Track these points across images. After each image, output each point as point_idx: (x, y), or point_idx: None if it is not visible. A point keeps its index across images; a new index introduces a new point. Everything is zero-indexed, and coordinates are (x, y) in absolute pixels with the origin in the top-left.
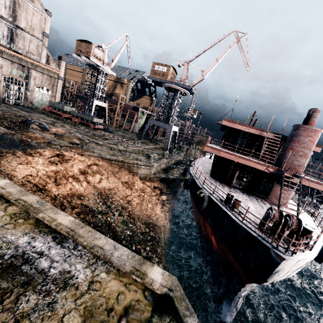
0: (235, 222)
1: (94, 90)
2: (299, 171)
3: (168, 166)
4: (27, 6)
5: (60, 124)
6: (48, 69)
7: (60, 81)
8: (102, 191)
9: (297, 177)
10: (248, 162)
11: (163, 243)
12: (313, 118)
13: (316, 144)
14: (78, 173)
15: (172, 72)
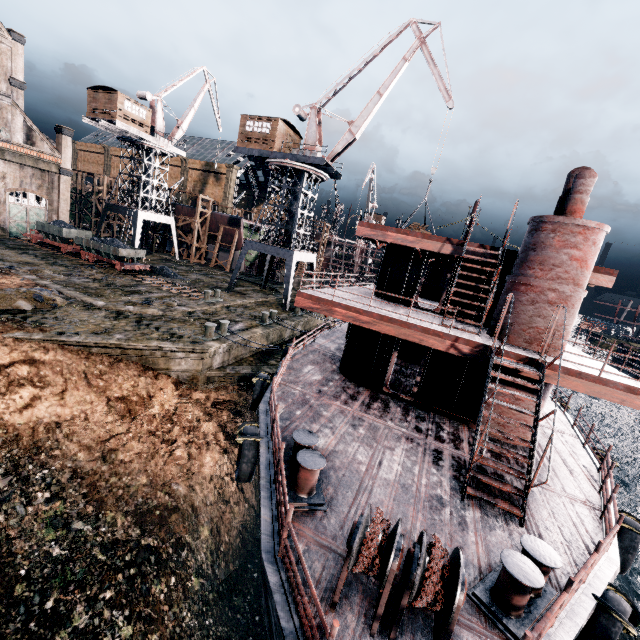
0: (261, 557)
1: (142, 190)
2: (551, 346)
3: (281, 344)
4: None
5: (32, 268)
6: (31, 155)
7: (66, 177)
8: (23, 431)
9: (536, 368)
10: (404, 331)
11: (204, 555)
12: (578, 196)
13: (593, 266)
14: None
15: (287, 134)
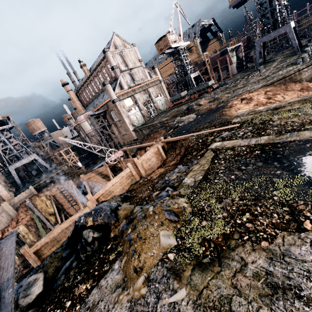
0: None
1: (183, 69)
2: None
3: None
4: (126, 52)
5: (195, 102)
6: (153, 81)
7: (162, 83)
8: None
9: None
10: None
11: None
12: None
13: None
14: (267, 100)
15: None
